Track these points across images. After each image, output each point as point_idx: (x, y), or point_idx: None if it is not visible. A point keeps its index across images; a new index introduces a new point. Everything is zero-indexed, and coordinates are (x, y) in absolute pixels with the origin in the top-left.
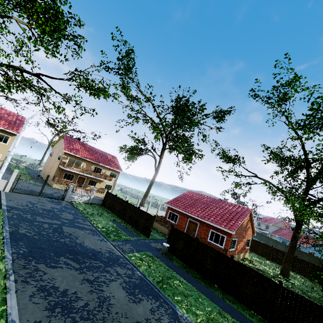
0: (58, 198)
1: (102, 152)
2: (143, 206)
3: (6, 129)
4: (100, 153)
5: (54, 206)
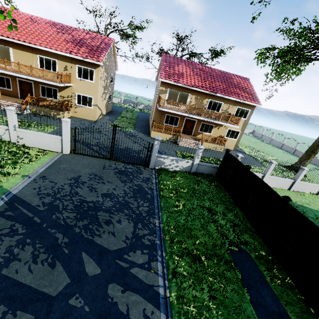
0: (141, 161)
1: (223, 73)
2: (310, 182)
3: (85, 58)
4: (219, 75)
5: (116, 187)
